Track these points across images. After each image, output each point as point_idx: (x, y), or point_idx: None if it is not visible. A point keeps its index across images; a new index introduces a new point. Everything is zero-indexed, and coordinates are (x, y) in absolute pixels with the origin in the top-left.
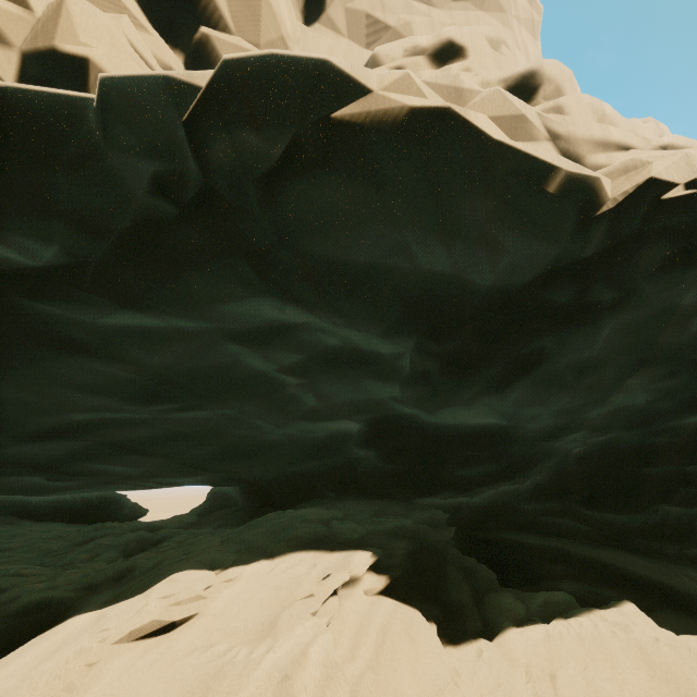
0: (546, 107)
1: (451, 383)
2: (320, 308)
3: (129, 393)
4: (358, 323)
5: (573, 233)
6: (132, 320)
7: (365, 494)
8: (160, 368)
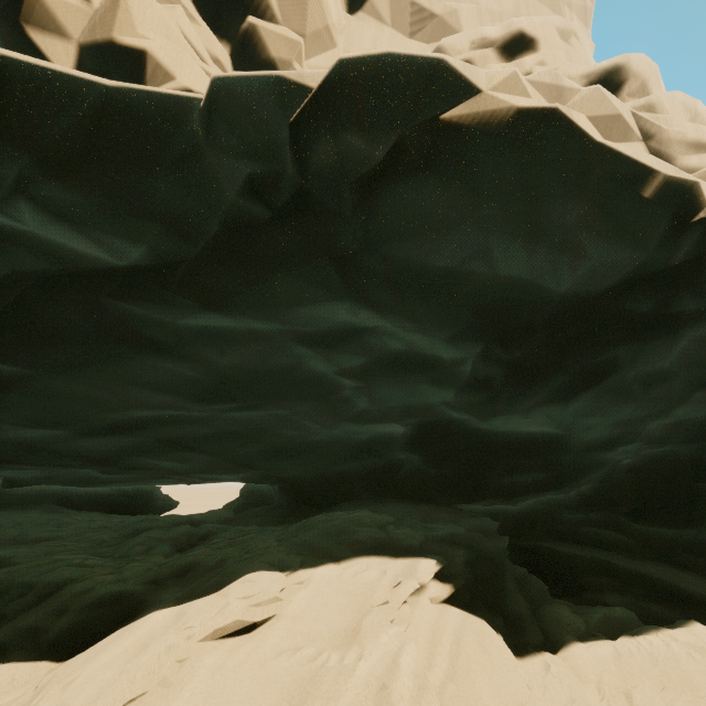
0: (635, 105)
1: (514, 391)
2: (394, 313)
3: (193, 392)
4: (427, 328)
5: (663, 240)
6: (210, 321)
7: (406, 498)
8: (226, 368)
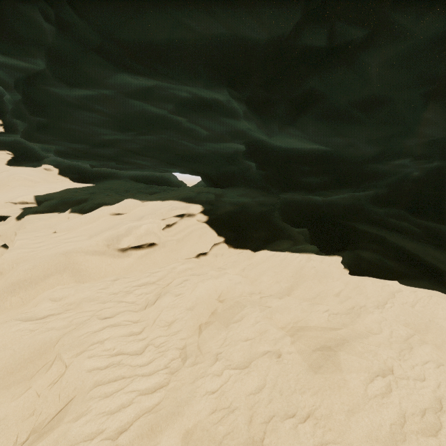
0: None
1: (258, 120)
2: (154, 75)
3: (112, 127)
4: (185, 82)
5: None
6: (82, 92)
7: (255, 187)
8: (114, 114)
